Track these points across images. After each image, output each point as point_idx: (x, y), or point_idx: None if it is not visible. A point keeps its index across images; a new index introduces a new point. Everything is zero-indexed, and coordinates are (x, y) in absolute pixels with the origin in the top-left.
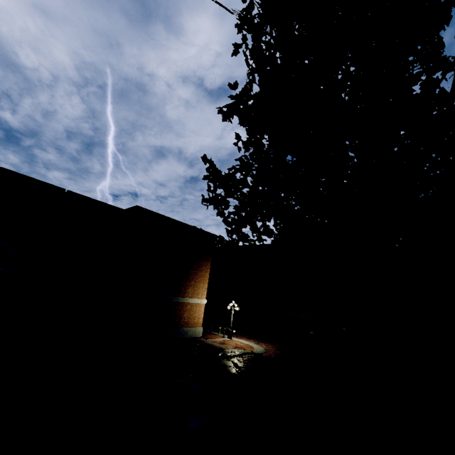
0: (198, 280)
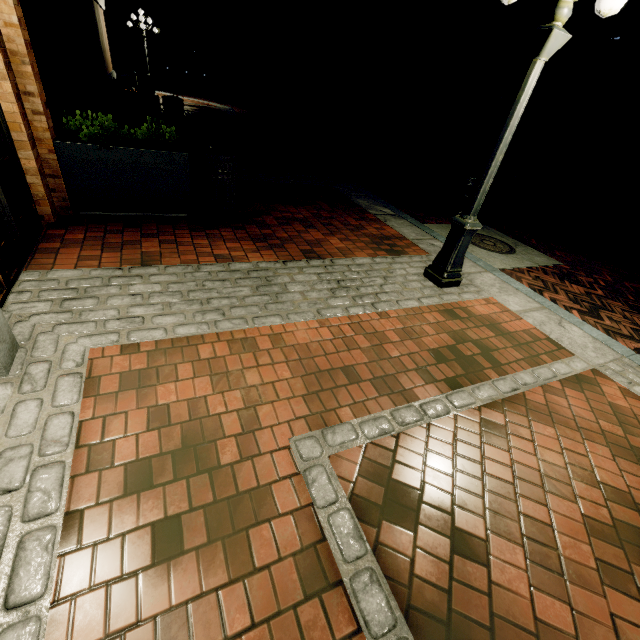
0: None
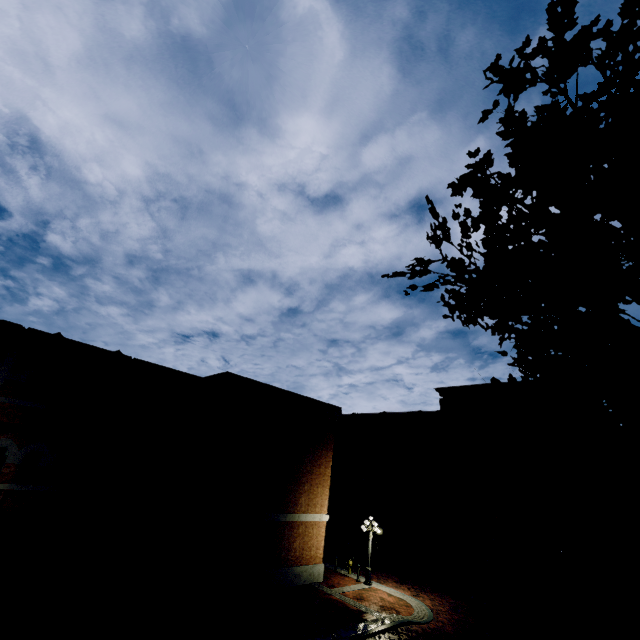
0: (315, 482)
